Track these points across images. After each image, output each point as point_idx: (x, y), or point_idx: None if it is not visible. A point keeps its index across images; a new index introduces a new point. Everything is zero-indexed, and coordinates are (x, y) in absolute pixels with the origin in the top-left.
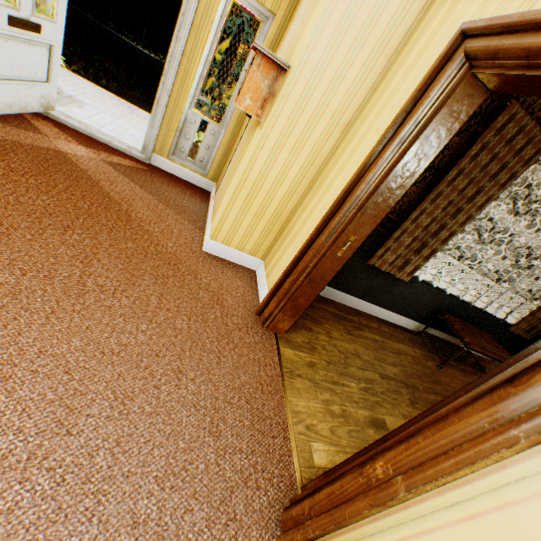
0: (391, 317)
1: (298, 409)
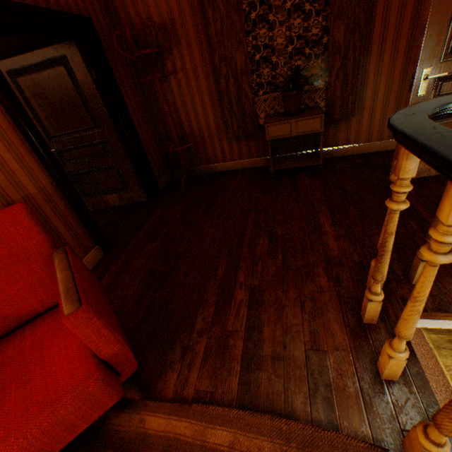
0: None
1: (447, 364)
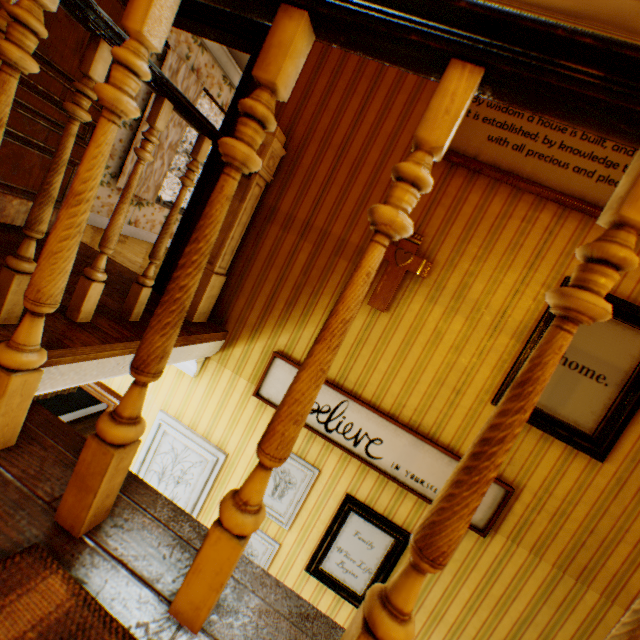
0: (85, 412)
1: None
